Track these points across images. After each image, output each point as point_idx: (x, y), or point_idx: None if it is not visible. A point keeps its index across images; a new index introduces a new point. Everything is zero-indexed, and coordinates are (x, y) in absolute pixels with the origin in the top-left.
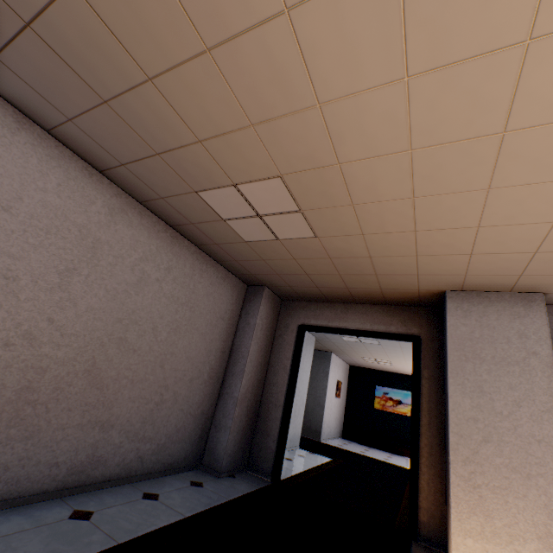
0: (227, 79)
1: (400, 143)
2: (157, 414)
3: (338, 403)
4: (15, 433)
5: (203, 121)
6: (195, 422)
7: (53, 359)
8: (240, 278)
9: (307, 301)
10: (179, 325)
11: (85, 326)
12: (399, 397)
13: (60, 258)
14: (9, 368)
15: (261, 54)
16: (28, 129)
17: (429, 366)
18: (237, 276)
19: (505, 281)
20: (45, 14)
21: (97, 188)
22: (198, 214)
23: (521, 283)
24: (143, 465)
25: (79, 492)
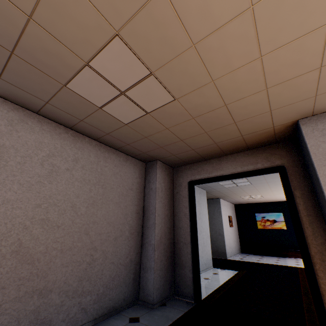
0: None
1: None
2: (91, 271)
3: (232, 231)
4: None
5: None
6: (126, 269)
7: None
8: (138, 159)
9: (190, 164)
10: (95, 200)
11: (5, 215)
12: (273, 218)
13: None
14: None
15: None
16: None
17: (298, 187)
18: (135, 158)
19: None
20: None
21: None
22: (80, 109)
23: None
24: (88, 314)
25: None
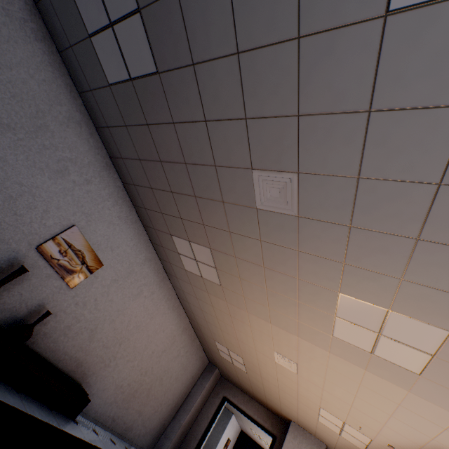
0: (239, 342)
1: (275, 376)
2: (153, 416)
3: None
4: (126, 405)
5: (228, 339)
6: (160, 427)
7: (145, 381)
8: (208, 358)
9: (233, 384)
10: (178, 376)
11: (157, 371)
12: None
13: (165, 346)
14: (137, 382)
15: (248, 347)
16: (179, 307)
17: None
18: (207, 356)
19: (311, 430)
20: (207, 313)
21: (184, 322)
22: (209, 341)
23: (317, 435)
24: (138, 439)
25: (122, 439)
